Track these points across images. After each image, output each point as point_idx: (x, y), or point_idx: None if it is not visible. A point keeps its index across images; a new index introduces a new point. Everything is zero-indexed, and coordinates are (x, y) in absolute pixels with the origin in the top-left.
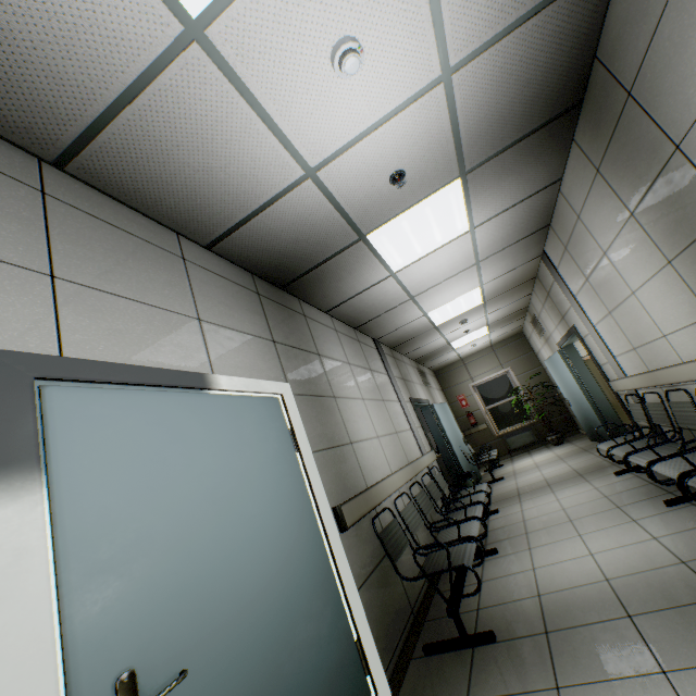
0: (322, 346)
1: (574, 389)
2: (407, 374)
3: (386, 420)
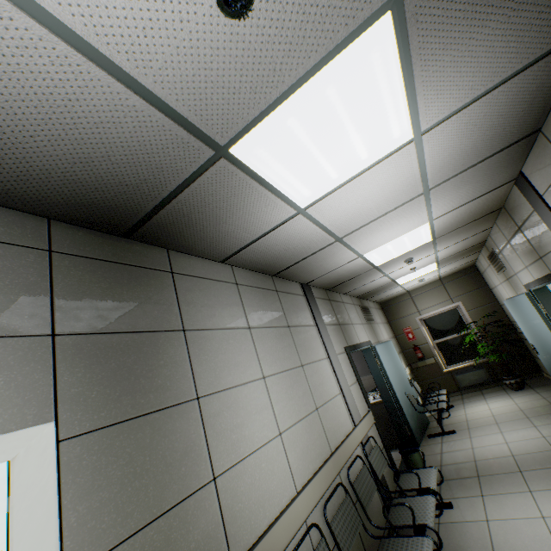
0: (197, 313)
1: (546, 339)
2: (345, 316)
3: (302, 395)
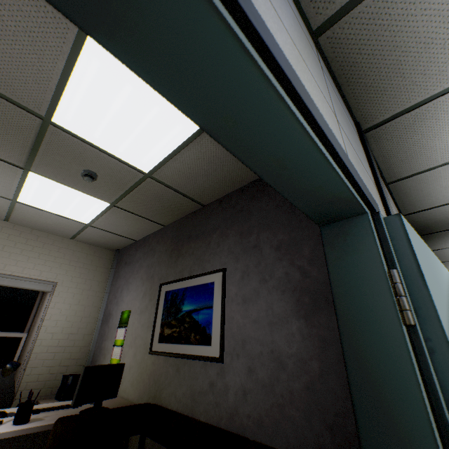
0: None
1: None
2: None
3: None
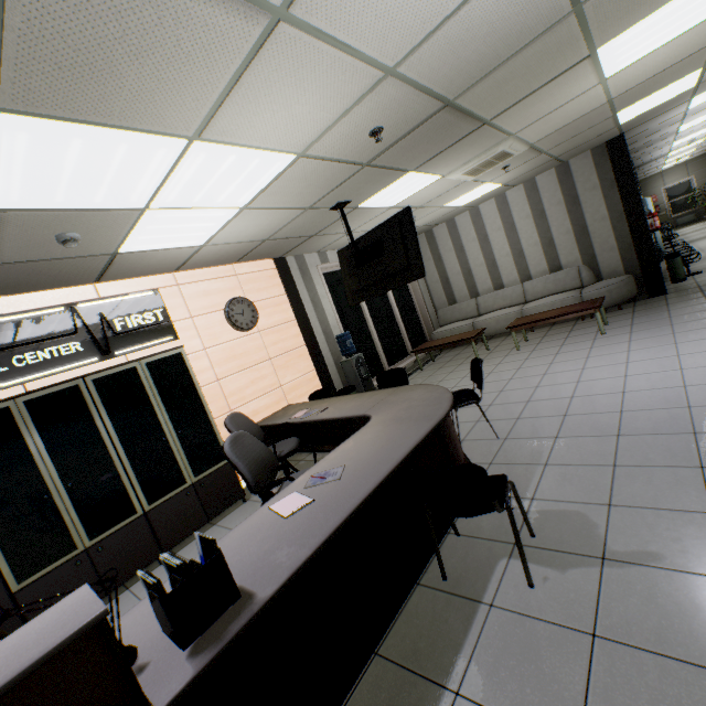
0: None
1: None
2: None
3: None
